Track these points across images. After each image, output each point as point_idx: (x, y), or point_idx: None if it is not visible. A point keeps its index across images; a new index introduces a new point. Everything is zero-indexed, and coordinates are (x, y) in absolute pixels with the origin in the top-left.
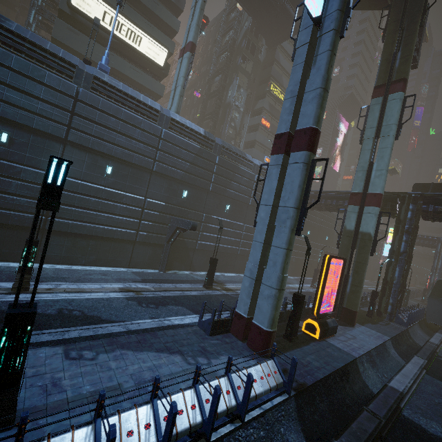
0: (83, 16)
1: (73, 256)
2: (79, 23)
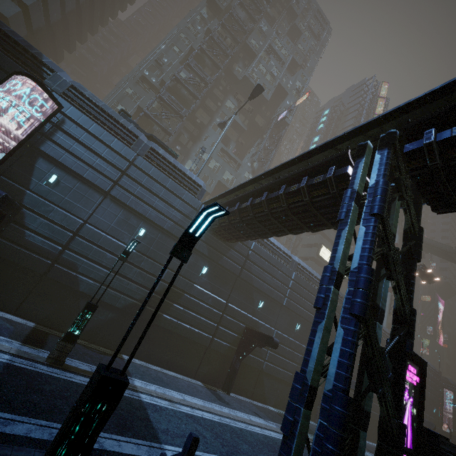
0: (321, 259)
1: (369, 434)
2: (317, 261)
